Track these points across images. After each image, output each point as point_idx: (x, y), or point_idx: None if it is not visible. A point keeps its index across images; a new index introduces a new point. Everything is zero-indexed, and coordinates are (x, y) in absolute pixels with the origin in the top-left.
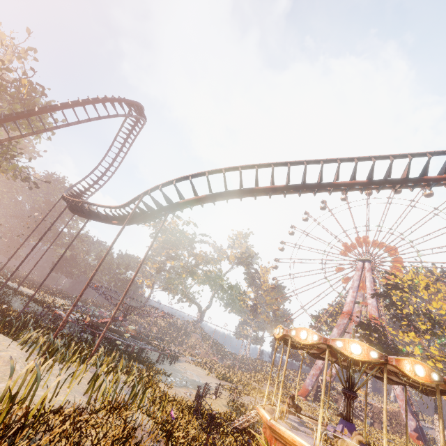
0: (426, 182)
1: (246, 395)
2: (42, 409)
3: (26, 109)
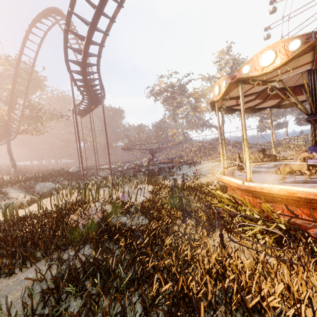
0: None
1: None
2: (17, 218)
3: (13, 77)
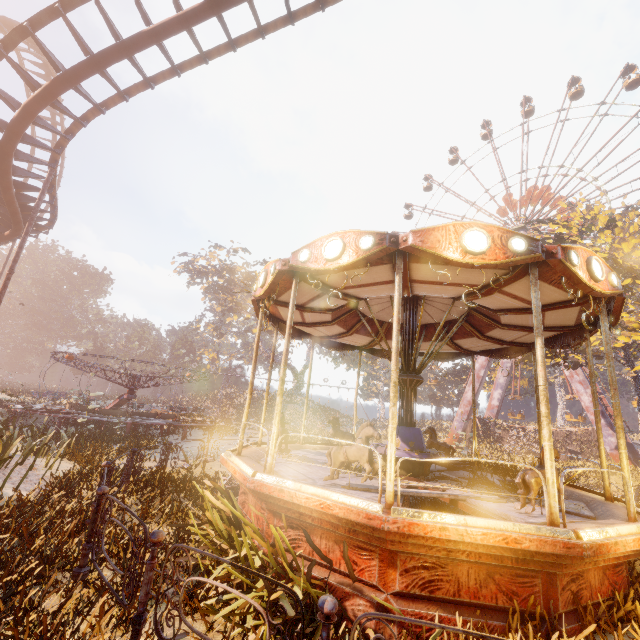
0: None
1: None
2: None
3: None
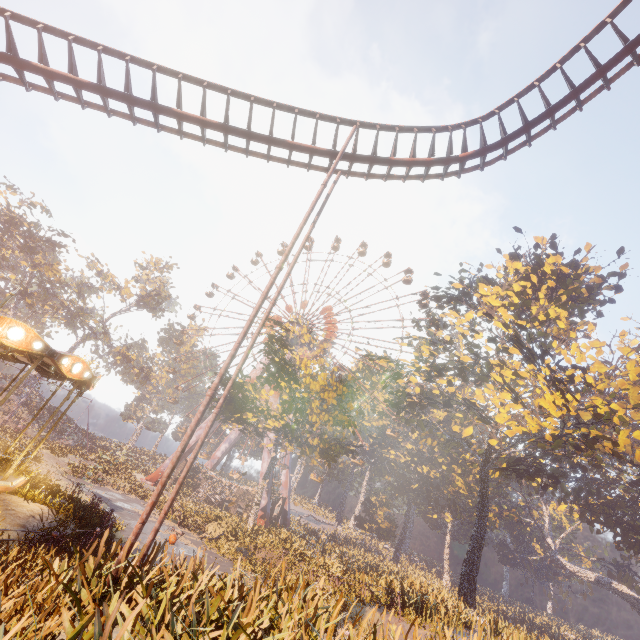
0: (175, 116)
1: None
2: None
3: None
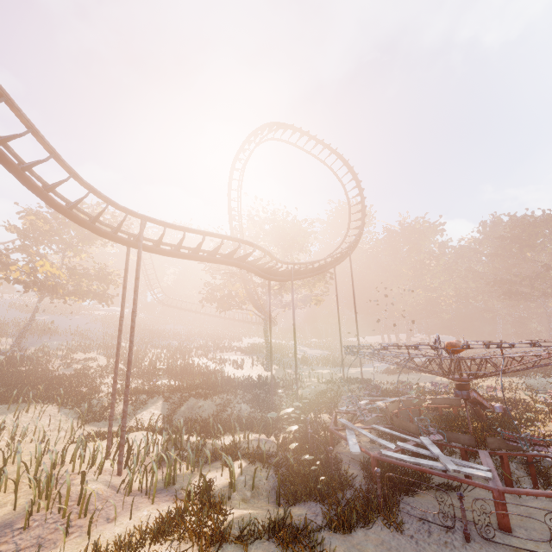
0: None
1: None
2: None
3: None
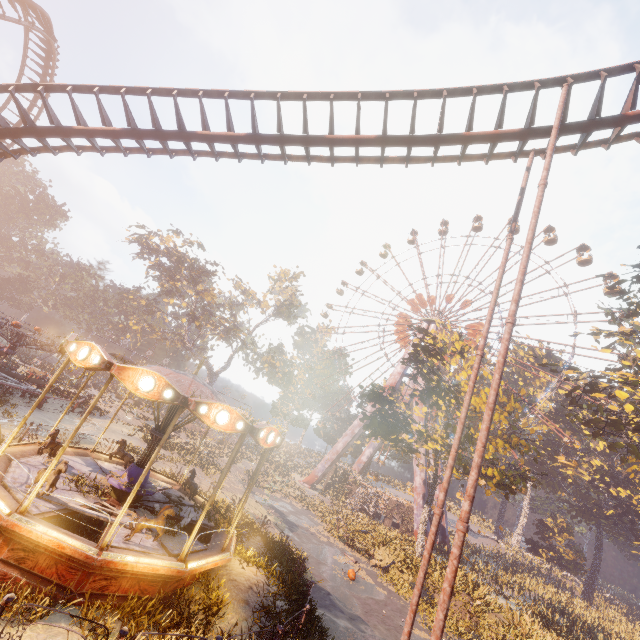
0: (329, 144)
1: (161, 460)
2: None
3: None
